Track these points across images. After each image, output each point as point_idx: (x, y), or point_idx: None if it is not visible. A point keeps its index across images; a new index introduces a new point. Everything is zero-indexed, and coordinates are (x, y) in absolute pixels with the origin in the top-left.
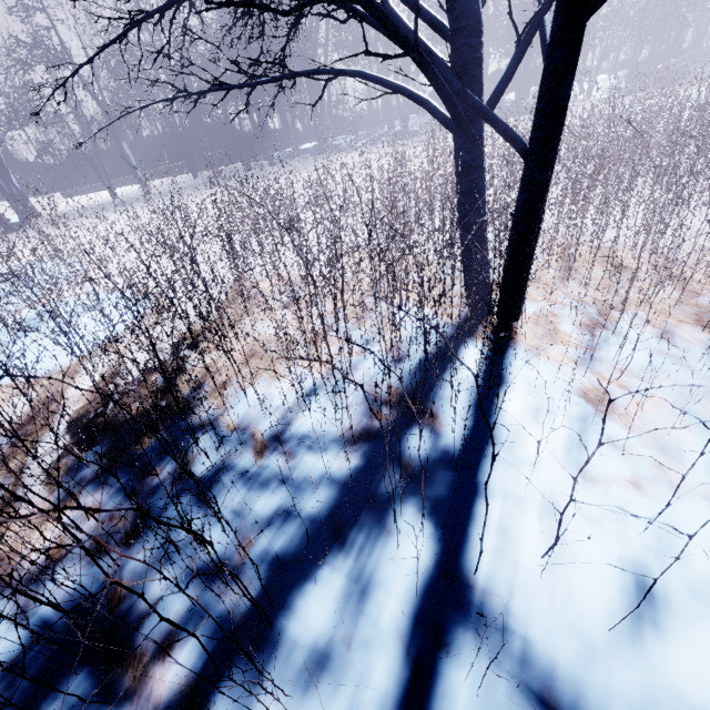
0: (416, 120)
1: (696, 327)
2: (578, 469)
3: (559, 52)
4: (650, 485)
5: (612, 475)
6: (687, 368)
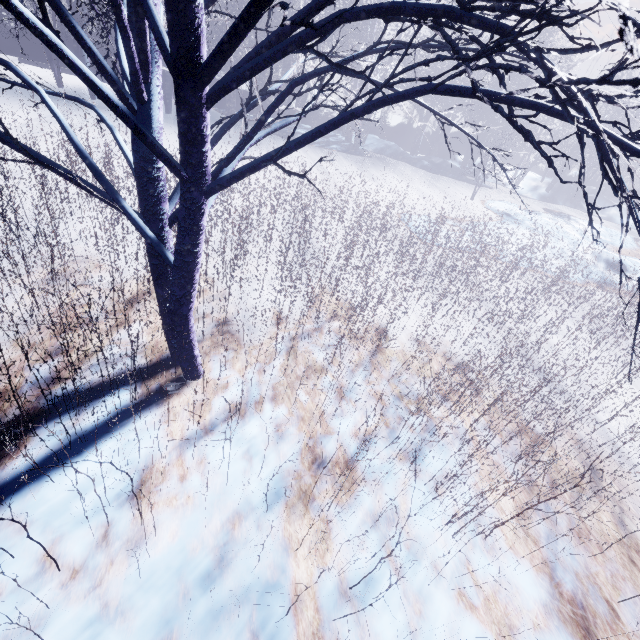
0: (375, 142)
1: (300, 444)
2: (51, 544)
3: (181, 211)
4: (82, 578)
5: (68, 559)
6: (244, 480)
